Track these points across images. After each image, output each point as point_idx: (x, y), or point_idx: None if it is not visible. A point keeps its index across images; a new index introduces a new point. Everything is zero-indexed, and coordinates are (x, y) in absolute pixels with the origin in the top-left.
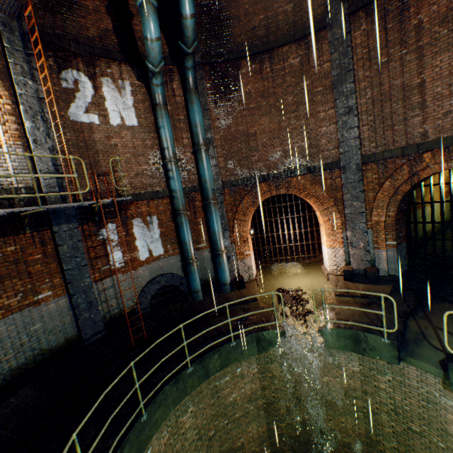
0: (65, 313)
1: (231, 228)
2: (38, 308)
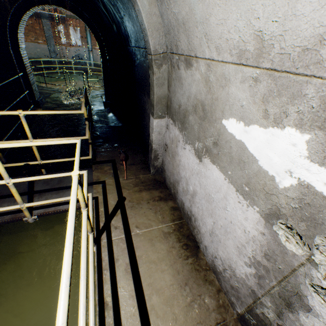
0: (47, 51)
1: None
2: (39, 45)
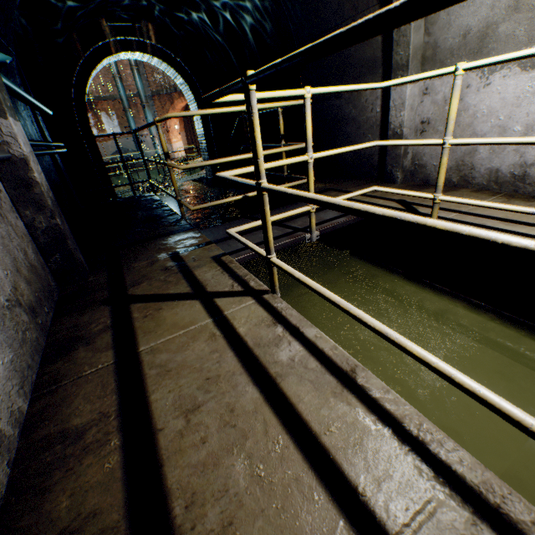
0: None
1: (162, 123)
2: None
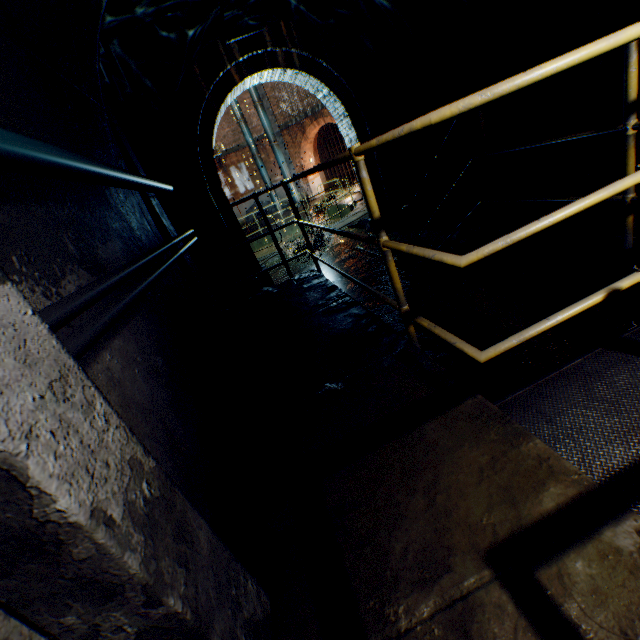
0: None
1: (294, 161)
2: None
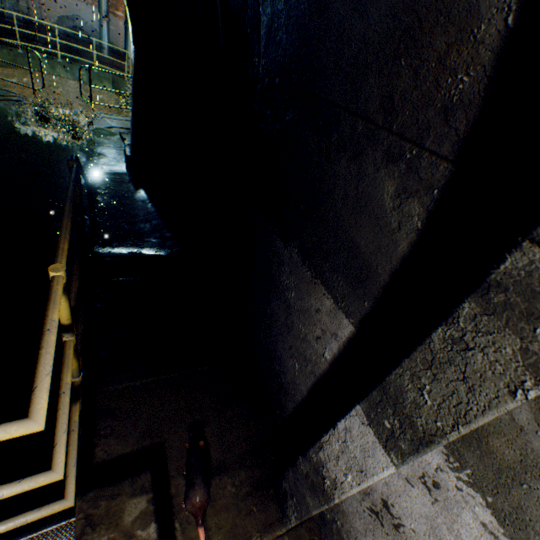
0: None
1: None
2: None
